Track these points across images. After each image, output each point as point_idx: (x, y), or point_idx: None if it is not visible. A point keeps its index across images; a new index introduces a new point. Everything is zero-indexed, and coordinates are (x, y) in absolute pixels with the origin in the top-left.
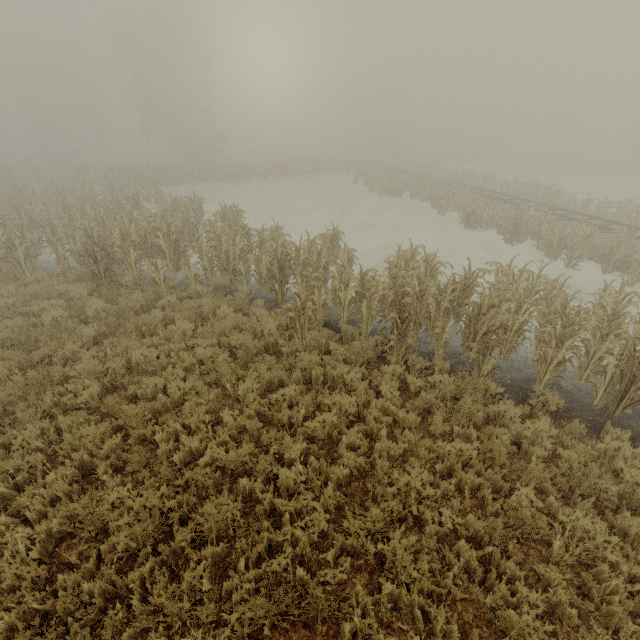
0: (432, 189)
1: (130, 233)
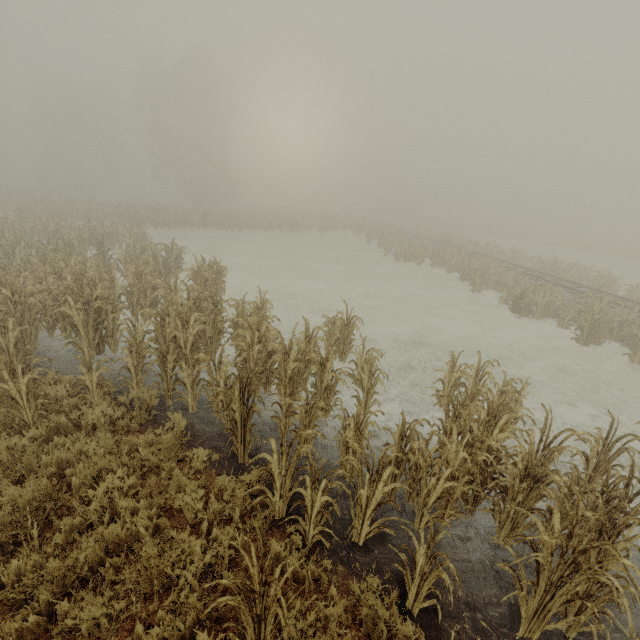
0: (458, 259)
1: (26, 293)
